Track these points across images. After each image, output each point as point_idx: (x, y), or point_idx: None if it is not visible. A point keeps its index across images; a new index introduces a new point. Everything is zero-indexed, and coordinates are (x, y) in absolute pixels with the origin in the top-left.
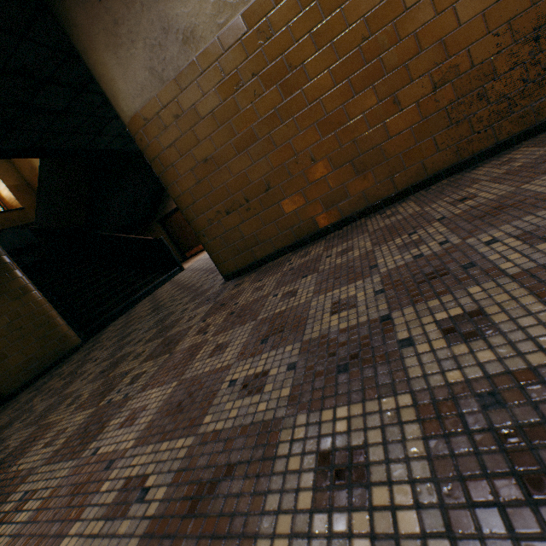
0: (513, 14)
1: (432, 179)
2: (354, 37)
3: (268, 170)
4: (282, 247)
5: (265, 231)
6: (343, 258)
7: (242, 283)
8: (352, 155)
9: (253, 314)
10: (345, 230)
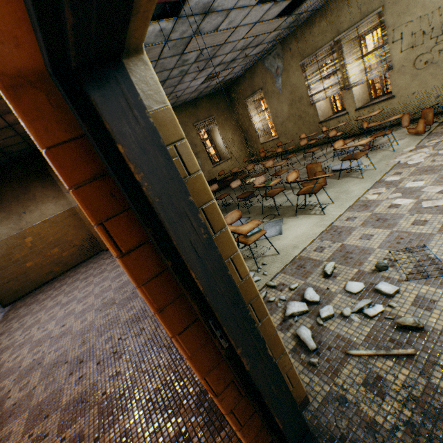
0: (85, 236)
1: (77, 265)
2: (51, 238)
3: (26, 268)
4: (32, 289)
5: (25, 285)
6: (51, 287)
7: (16, 304)
8: (54, 261)
9: (25, 305)
10: (54, 280)
